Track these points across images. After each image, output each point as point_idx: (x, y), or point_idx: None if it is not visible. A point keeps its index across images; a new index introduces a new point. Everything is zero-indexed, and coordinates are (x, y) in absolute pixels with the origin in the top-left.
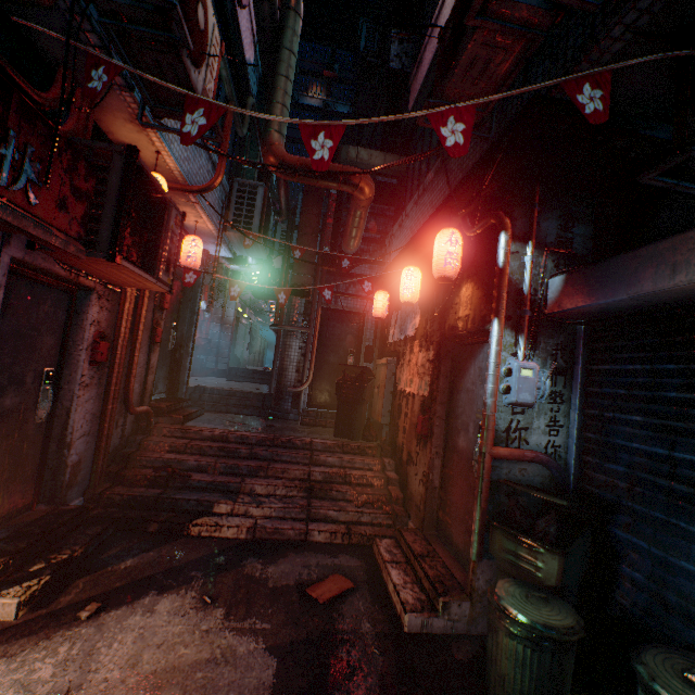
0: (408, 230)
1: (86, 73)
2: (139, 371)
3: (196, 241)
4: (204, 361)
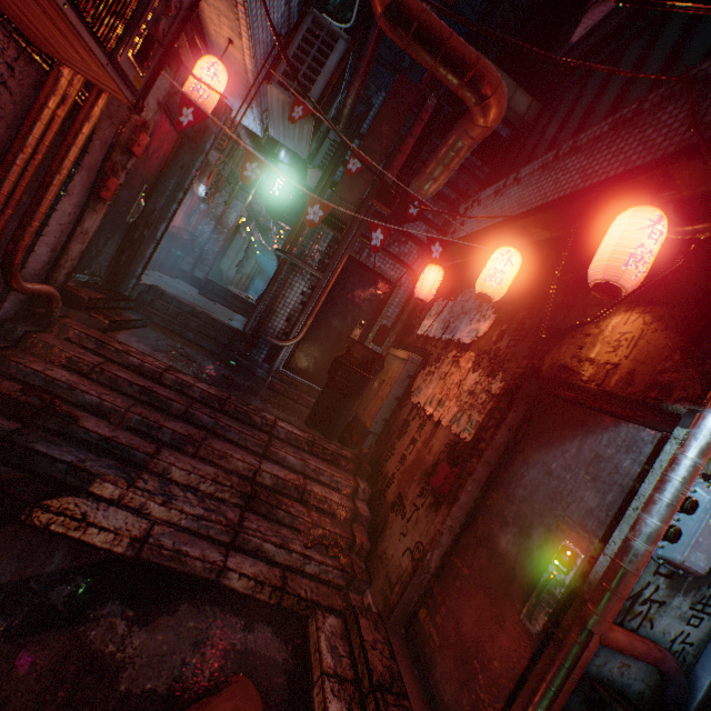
0: (513, 200)
1: None
2: (56, 230)
3: (217, 70)
4: (180, 259)
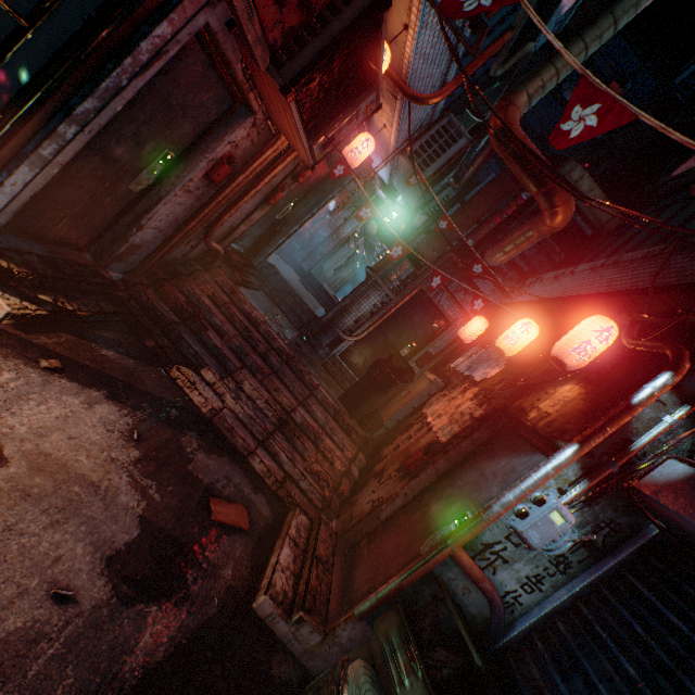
0: (561, 287)
1: None
2: (238, 215)
3: (369, 143)
4: (296, 250)
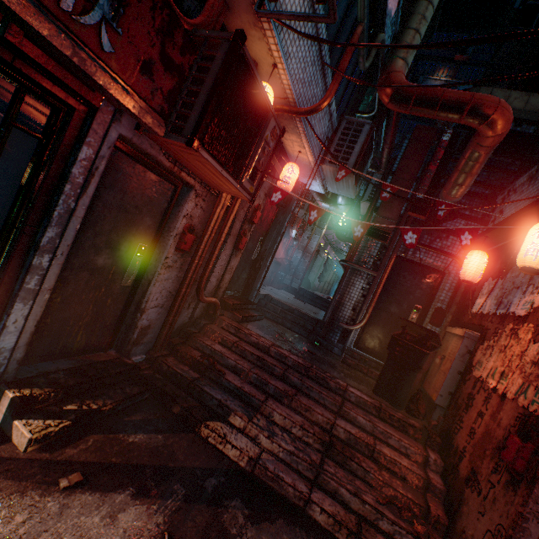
0: None
1: None
2: (219, 268)
3: (293, 168)
4: (282, 277)
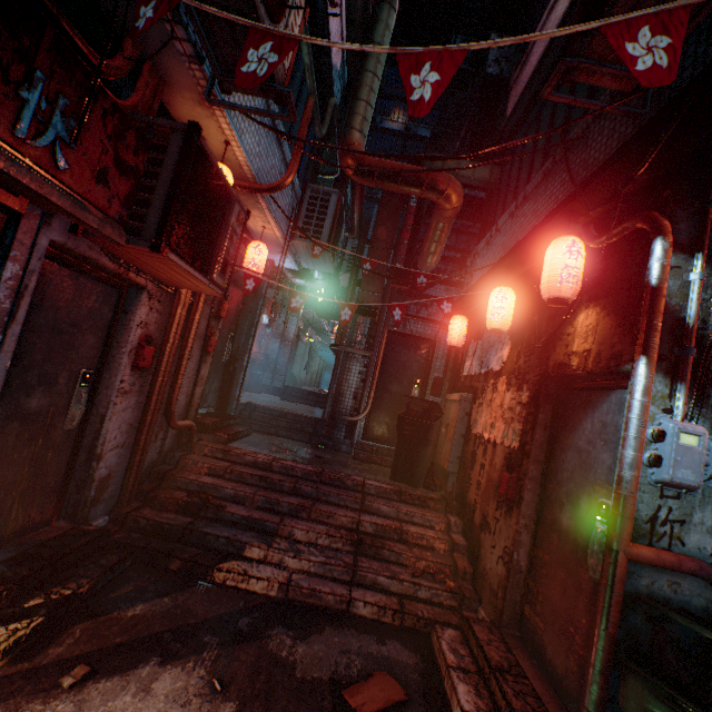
0: (499, 247)
1: (137, 11)
2: (187, 382)
3: (260, 247)
4: (260, 376)
